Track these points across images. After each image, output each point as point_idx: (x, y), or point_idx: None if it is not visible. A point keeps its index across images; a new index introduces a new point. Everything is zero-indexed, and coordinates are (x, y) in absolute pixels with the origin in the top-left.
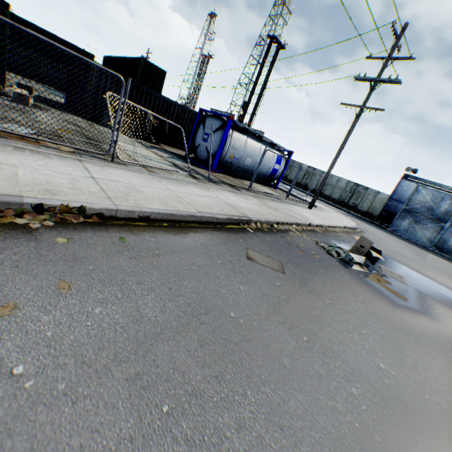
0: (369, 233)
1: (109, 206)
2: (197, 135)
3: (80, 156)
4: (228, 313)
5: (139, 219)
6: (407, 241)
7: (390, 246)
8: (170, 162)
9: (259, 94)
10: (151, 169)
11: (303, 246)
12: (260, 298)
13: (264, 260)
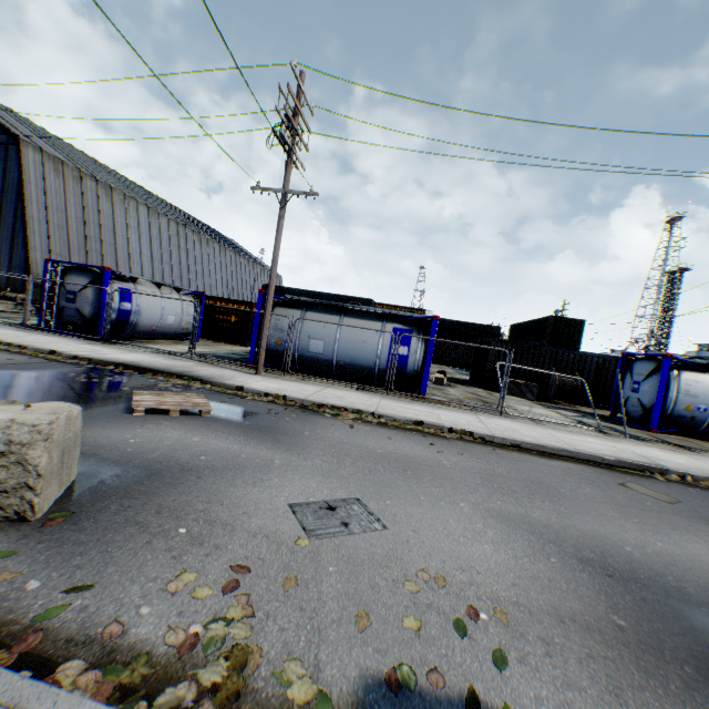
0: None
1: (488, 433)
2: (622, 386)
3: (475, 412)
4: (558, 489)
5: (511, 446)
6: None
7: None
8: (574, 419)
9: None
10: (540, 422)
11: None
12: (604, 497)
13: (647, 493)
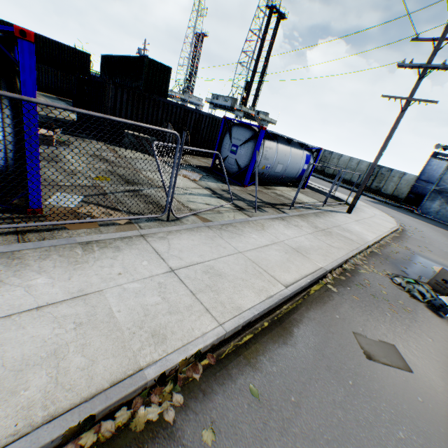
0: (409, 229)
1: (218, 333)
2: (223, 146)
3: (139, 227)
4: None
5: (241, 328)
6: (442, 227)
7: (438, 246)
8: (206, 187)
9: (261, 72)
10: (202, 214)
11: (385, 293)
12: None
13: (379, 350)
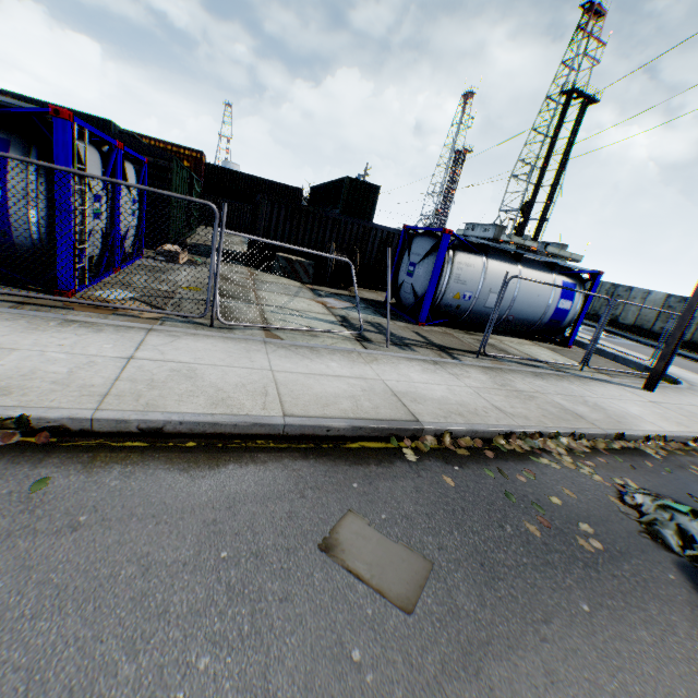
0: None
1: (79, 413)
2: (400, 267)
3: (160, 323)
4: None
5: (142, 433)
6: None
7: None
8: (339, 315)
9: (551, 184)
10: (279, 332)
11: (558, 503)
12: None
13: (376, 554)
